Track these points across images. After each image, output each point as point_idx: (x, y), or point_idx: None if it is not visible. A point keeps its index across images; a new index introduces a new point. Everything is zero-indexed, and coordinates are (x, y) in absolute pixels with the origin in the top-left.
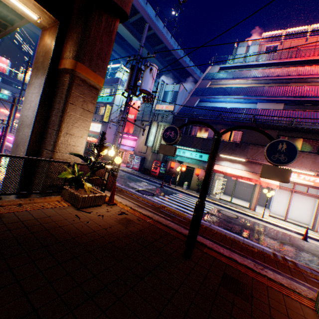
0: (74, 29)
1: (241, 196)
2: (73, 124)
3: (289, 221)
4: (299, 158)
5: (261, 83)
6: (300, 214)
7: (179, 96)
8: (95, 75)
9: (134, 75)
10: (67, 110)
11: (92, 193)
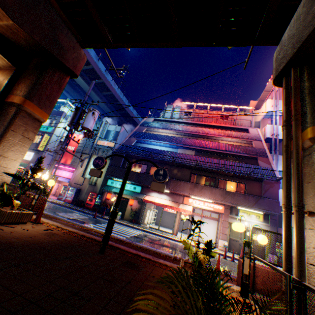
0: (29, 76)
1: (170, 225)
2: (10, 147)
3: (201, 241)
4: (203, 190)
5: (182, 135)
6: (210, 236)
7: (120, 136)
8: (42, 111)
9: (78, 115)
10: (7, 135)
11: (19, 211)
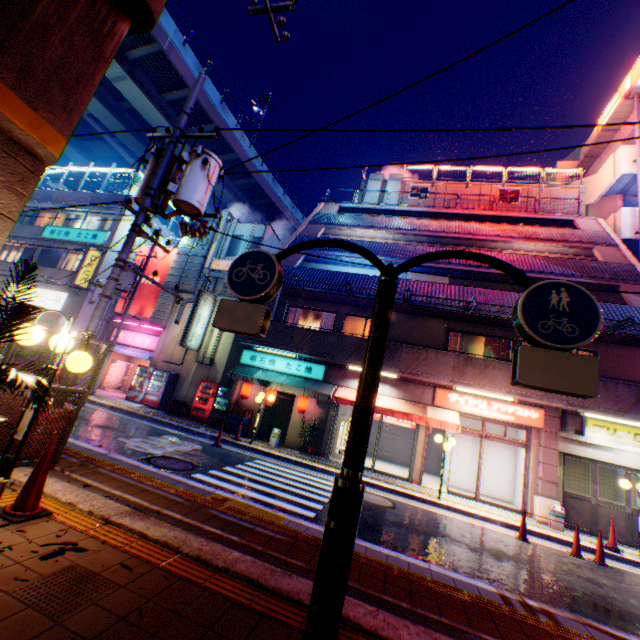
0: None
1: (390, 454)
2: None
3: (484, 500)
4: (488, 370)
5: (411, 240)
6: (496, 482)
7: (265, 248)
8: (37, 118)
9: (163, 167)
10: None
11: None
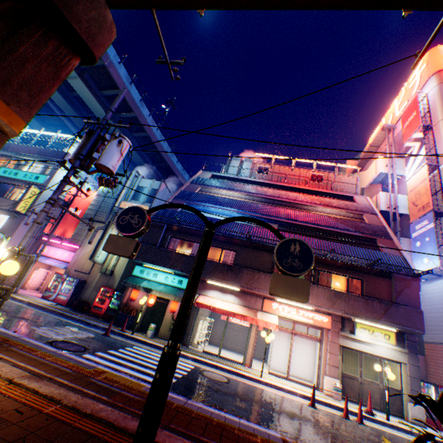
0: None
1: (234, 345)
2: None
3: (292, 379)
4: None
5: (255, 200)
6: (303, 366)
7: (159, 196)
8: (9, 109)
9: (92, 142)
10: None
11: None
